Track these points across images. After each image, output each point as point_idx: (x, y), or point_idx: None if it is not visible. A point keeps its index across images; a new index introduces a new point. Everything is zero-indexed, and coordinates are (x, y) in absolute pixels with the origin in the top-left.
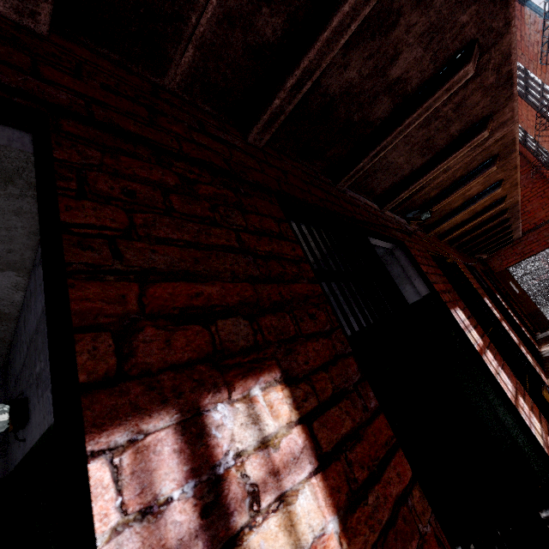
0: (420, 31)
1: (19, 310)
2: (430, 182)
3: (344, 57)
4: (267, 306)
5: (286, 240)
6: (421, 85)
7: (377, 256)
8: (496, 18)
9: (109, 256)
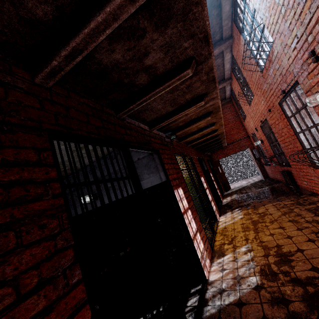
0: (160, 44)
1: None
2: (178, 119)
3: (110, 45)
4: None
5: (41, 166)
6: (166, 72)
7: (132, 163)
8: (203, 49)
9: None
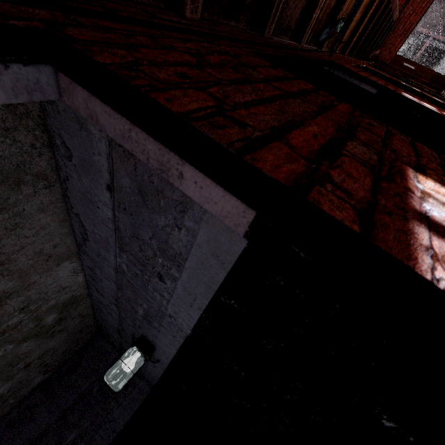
0: None
1: (86, 288)
2: None
3: None
4: (347, 127)
5: (293, 80)
6: None
7: (335, 75)
8: None
9: (236, 128)
